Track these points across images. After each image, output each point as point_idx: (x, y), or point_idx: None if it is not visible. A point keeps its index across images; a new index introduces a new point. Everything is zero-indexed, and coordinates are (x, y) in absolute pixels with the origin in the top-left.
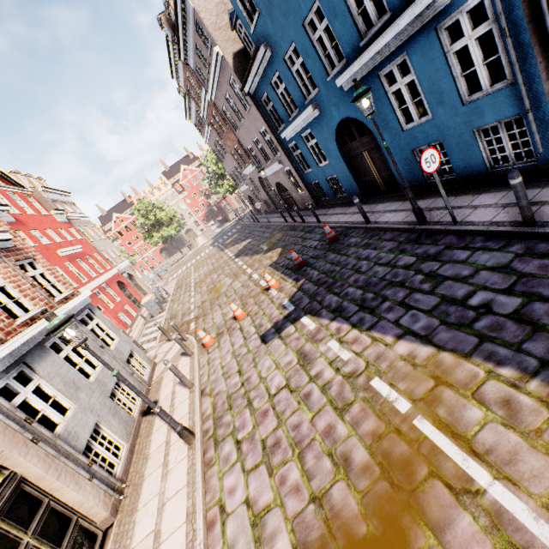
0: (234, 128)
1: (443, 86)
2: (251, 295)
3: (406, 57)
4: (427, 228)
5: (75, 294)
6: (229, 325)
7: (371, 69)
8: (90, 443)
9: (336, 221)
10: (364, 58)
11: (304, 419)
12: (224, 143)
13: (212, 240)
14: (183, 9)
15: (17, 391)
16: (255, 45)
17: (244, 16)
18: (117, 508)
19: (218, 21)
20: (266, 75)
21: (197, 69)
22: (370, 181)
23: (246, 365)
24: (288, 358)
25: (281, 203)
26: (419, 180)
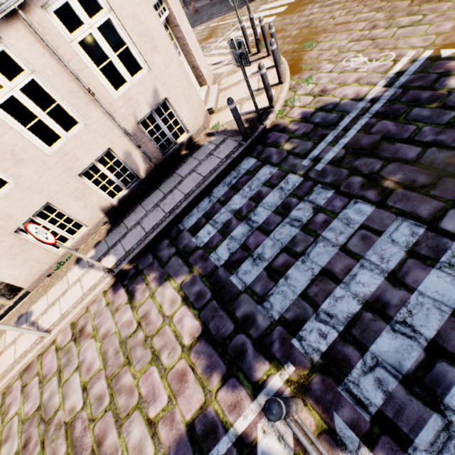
0: None
1: None
2: None
3: None
4: None
5: None
6: None
7: None
8: None
9: (197, 6)
10: None
11: None
12: None
13: None
14: None
15: None
16: None
17: None
18: None
19: None
20: None
21: None
22: None
23: None
24: None
25: None
26: None
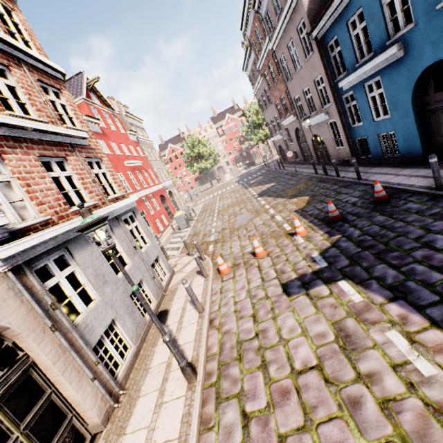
0: (286, 77)
1: None
2: (273, 235)
3: None
4: None
5: (125, 197)
6: (246, 259)
7: None
8: (103, 339)
9: (384, 181)
10: None
11: (352, 442)
12: (271, 94)
13: (237, 178)
14: None
15: (53, 273)
16: None
17: None
18: (110, 416)
19: None
20: (344, 13)
21: (267, 18)
22: (442, 142)
23: (262, 313)
24: (320, 327)
25: (312, 156)
26: None
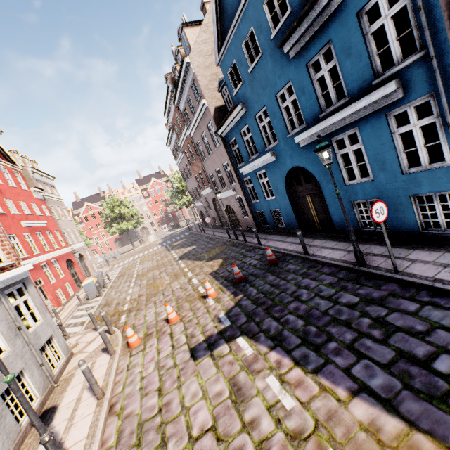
0: (203, 158)
1: (387, 157)
2: (188, 299)
3: (356, 130)
4: (367, 271)
5: (14, 265)
6: (160, 327)
7: (325, 134)
8: None
9: (275, 246)
10: (322, 125)
11: None
12: (191, 168)
13: (161, 240)
14: (185, 72)
15: None
16: (234, 104)
17: (230, 83)
18: None
19: (209, 84)
20: (238, 125)
21: (185, 113)
22: (308, 219)
23: (169, 383)
24: (218, 386)
25: (227, 222)
26: (353, 227)
